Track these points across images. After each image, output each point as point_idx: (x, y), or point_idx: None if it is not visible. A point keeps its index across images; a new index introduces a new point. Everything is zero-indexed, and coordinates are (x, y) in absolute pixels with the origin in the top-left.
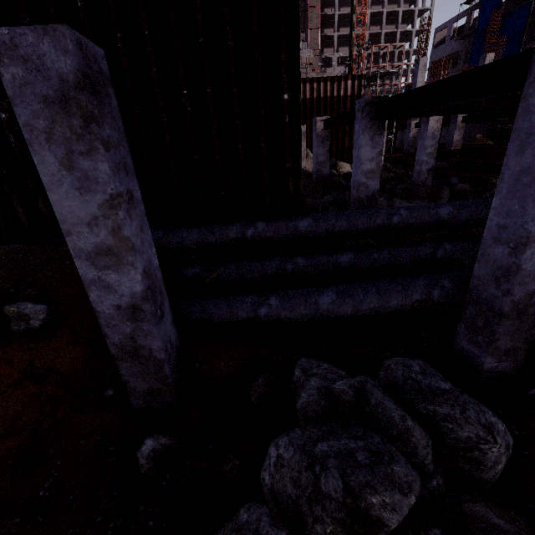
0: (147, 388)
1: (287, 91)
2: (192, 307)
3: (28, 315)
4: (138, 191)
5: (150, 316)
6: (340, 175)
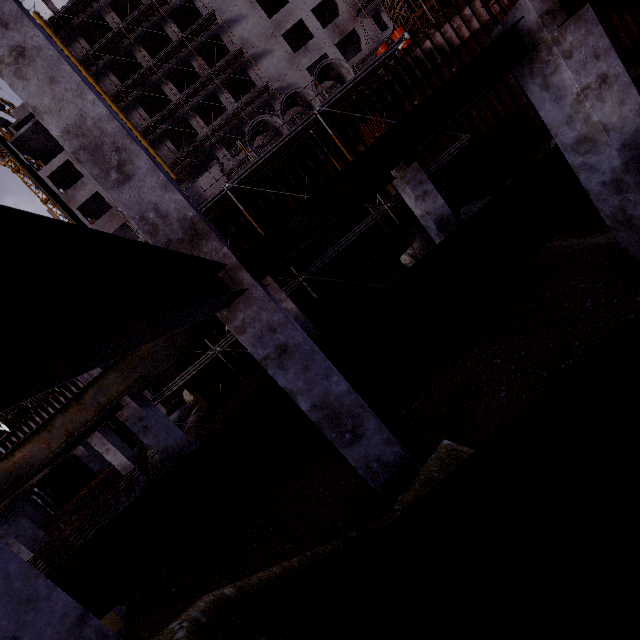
0: None
1: None
2: None
3: None
4: None
5: None
6: None
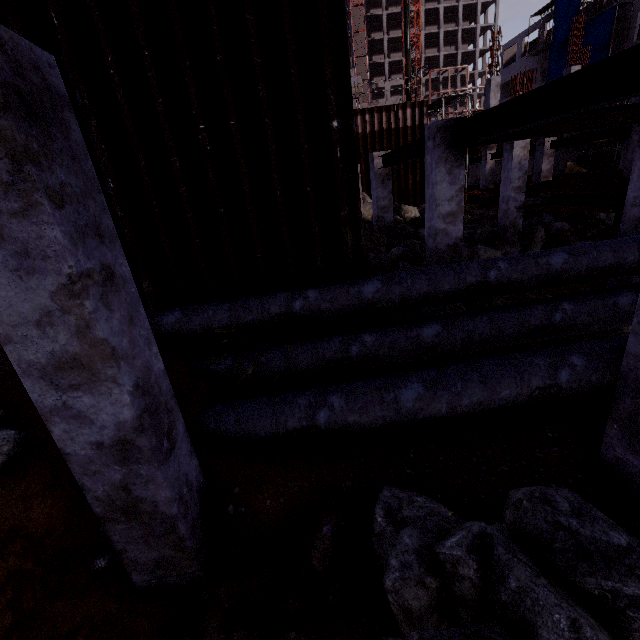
0: (154, 557)
1: (336, 117)
2: (223, 416)
3: None
4: (124, 264)
5: (149, 454)
6: (406, 222)
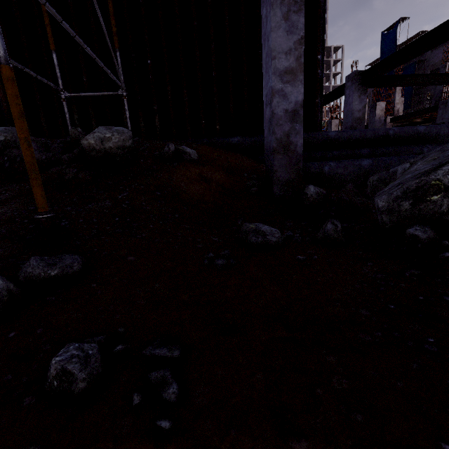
0: (286, 178)
1: (319, 54)
2: None
3: (188, 153)
4: None
5: (301, 119)
6: None
